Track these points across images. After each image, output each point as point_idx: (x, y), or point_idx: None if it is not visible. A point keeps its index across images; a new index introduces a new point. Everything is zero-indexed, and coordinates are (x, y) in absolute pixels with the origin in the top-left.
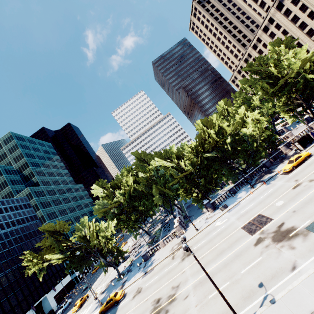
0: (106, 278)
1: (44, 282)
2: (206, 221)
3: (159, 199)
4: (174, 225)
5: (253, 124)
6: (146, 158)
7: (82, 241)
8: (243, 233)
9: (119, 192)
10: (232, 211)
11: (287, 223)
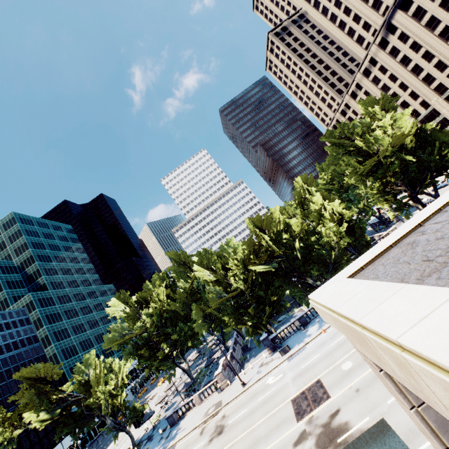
0: (122, 443)
1: (37, 442)
2: (259, 370)
3: (202, 325)
4: (216, 371)
5: (334, 220)
6: (188, 260)
7: (82, 391)
8: (290, 412)
9: (147, 311)
10: (293, 360)
11: (342, 414)
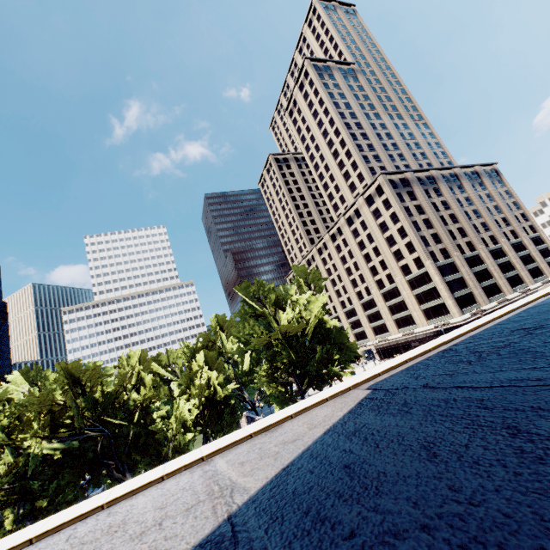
0: None
1: None
2: None
3: None
4: None
5: (202, 395)
6: None
7: None
8: None
9: None
10: None
11: None
